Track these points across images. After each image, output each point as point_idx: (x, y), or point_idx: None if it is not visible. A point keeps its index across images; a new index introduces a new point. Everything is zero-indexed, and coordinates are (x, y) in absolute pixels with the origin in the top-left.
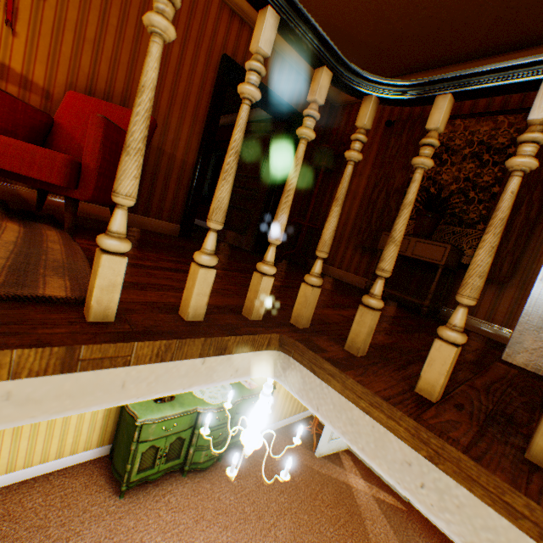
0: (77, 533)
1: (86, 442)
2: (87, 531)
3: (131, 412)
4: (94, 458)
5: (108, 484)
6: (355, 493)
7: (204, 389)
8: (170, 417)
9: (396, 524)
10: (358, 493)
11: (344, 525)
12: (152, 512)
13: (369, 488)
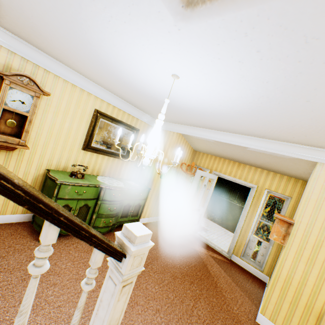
0: (3, 257)
1: (14, 207)
2: (11, 256)
3: (52, 178)
4: (19, 222)
5: (29, 235)
6: (199, 253)
7: (105, 180)
8: (81, 184)
9: (225, 268)
10: (201, 253)
11: (195, 266)
12: (64, 251)
13: (207, 252)
